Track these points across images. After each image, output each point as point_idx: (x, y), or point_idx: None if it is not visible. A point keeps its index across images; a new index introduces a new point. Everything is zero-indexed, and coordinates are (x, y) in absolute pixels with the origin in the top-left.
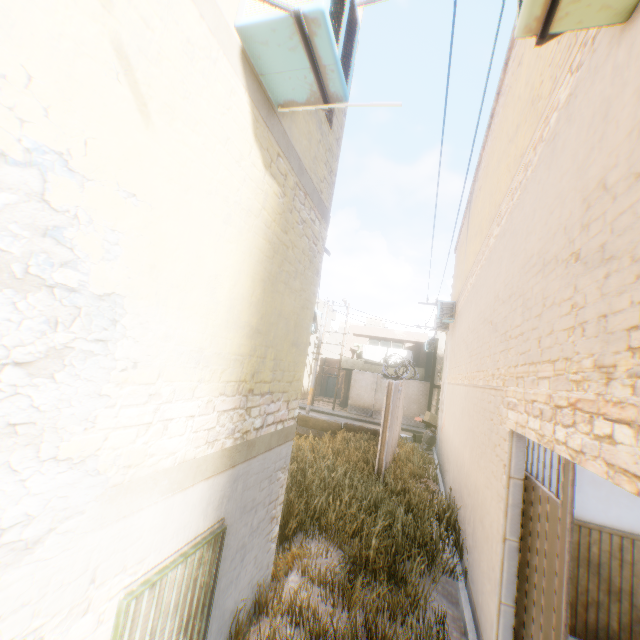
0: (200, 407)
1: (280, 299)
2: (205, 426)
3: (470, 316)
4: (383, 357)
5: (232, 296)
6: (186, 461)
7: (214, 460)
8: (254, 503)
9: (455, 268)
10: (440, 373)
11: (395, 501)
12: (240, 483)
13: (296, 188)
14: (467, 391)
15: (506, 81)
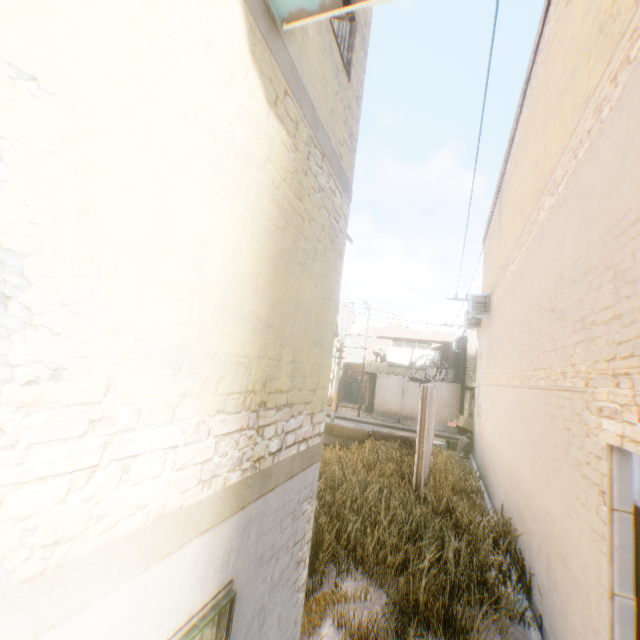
0: (186, 432)
1: (296, 285)
2: (196, 459)
3: (514, 307)
4: (408, 359)
5: (229, 274)
6: (167, 514)
7: (213, 504)
8: (274, 549)
9: (484, 260)
10: (472, 374)
11: (440, 524)
12: (253, 528)
13: (310, 144)
14: (518, 393)
15: (546, 33)
